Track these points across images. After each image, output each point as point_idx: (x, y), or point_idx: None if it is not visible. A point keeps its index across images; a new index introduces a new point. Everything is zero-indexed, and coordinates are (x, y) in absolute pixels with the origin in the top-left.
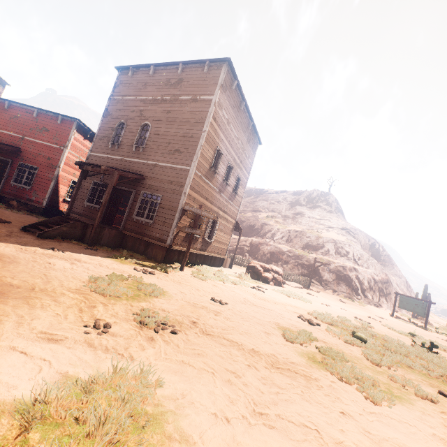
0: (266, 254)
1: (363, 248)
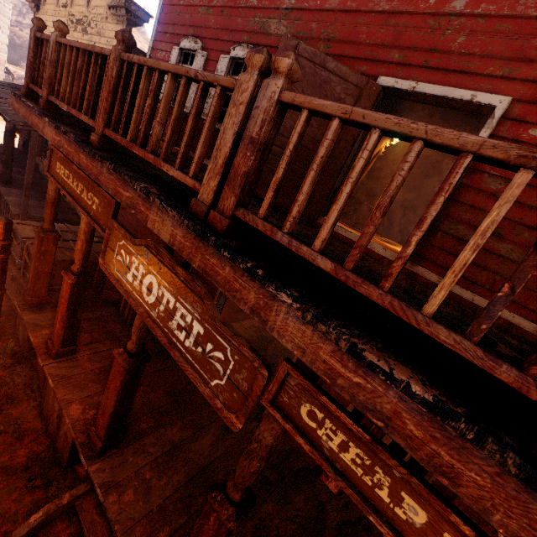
0: None
1: None
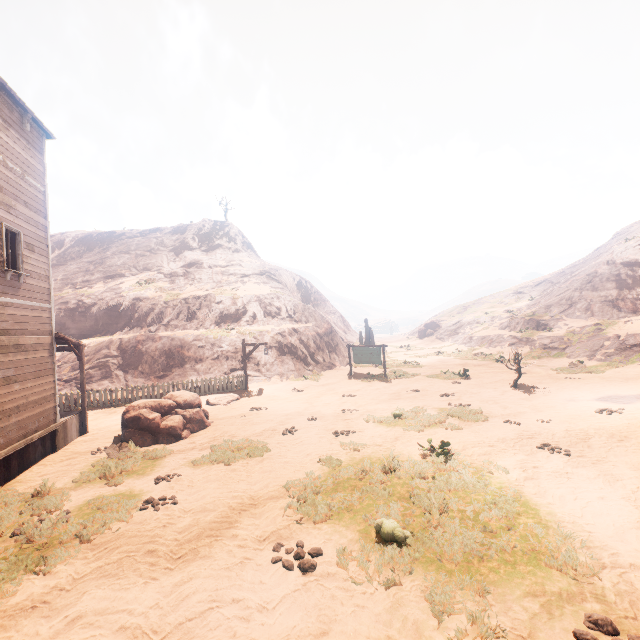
0: (158, 359)
1: (292, 292)
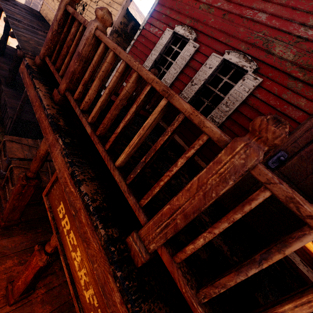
0: None
1: None
